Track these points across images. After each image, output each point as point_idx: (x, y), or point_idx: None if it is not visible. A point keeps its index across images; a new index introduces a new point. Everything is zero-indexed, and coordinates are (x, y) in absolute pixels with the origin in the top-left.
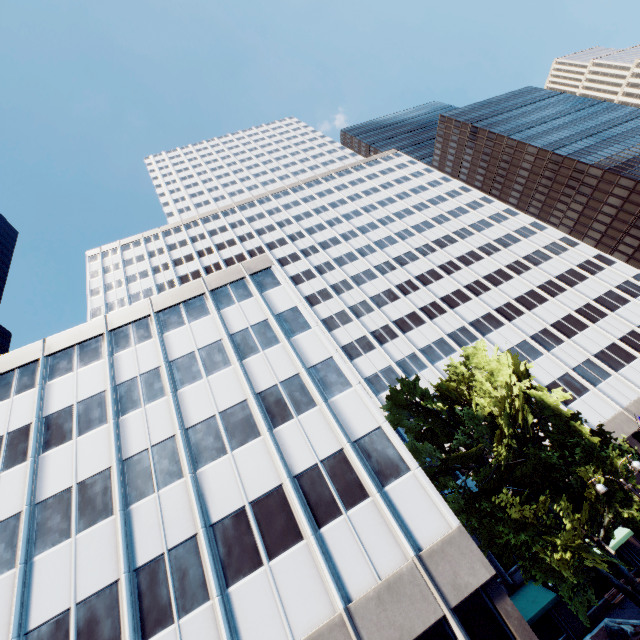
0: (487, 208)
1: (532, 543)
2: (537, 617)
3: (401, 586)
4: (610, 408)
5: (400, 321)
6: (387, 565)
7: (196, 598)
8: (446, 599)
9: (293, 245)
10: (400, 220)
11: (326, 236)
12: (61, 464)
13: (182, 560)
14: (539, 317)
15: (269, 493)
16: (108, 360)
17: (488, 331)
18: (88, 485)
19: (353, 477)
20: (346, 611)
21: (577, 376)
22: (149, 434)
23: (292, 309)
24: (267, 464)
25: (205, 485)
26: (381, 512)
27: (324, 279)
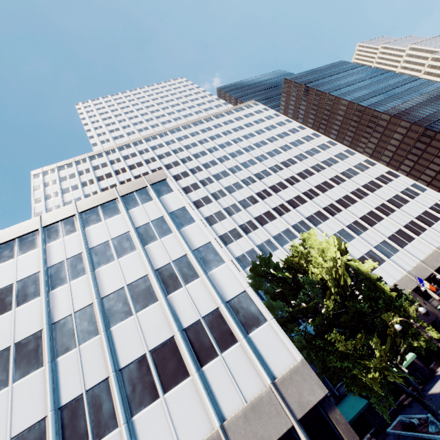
0: (316, 140)
1: (352, 368)
2: (355, 418)
3: (261, 406)
4: (399, 272)
5: (259, 217)
6: (251, 391)
7: (107, 426)
8: (294, 413)
9: (184, 166)
10: (258, 148)
11: (207, 159)
12: (2, 329)
13: (97, 398)
14: (352, 213)
15: (164, 343)
16: (41, 249)
17: (319, 223)
18: (23, 344)
19: (226, 328)
20: (221, 428)
21: (377, 252)
22: (73, 303)
23: (181, 208)
24: (163, 321)
25: (115, 339)
26: (246, 352)
27: (206, 189)
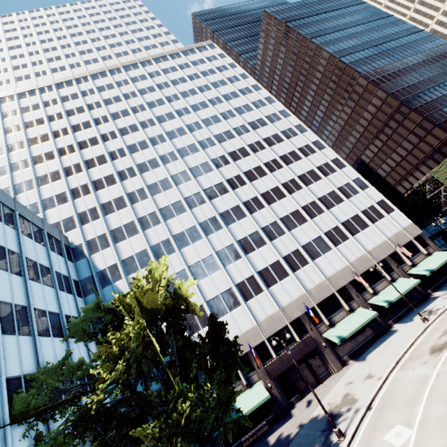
0: (268, 108)
1: None
2: None
3: None
4: (298, 290)
5: (166, 209)
6: None
7: None
8: None
9: (95, 129)
10: (195, 112)
11: (127, 122)
12: None
13: None
14: (274, 211)
15: None
16: None
17: (232, 221)
18: None
19: None
20: None
21: (284, 263)
22: None
23: None
24: None
25: None
26: None
27: (114, 165)
